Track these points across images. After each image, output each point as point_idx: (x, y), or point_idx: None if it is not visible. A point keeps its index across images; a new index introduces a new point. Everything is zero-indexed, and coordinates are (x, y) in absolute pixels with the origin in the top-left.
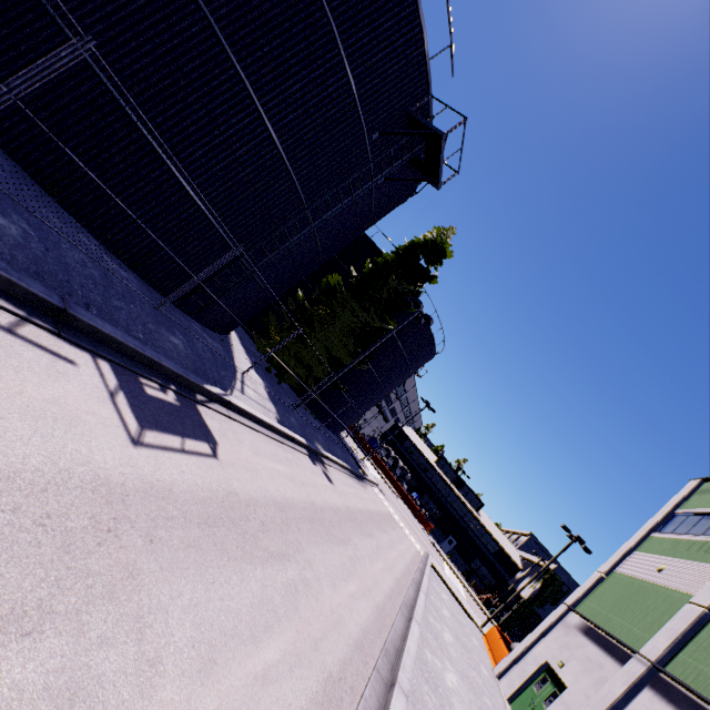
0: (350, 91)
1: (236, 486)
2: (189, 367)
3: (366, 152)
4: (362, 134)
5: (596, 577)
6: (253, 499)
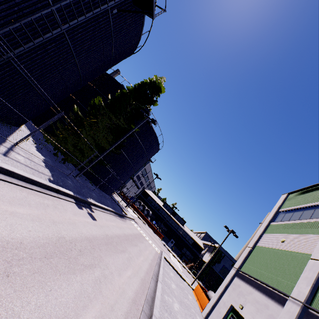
0: None
1: None
2: None
3: None
4: None
5: (248, 250)
6: None
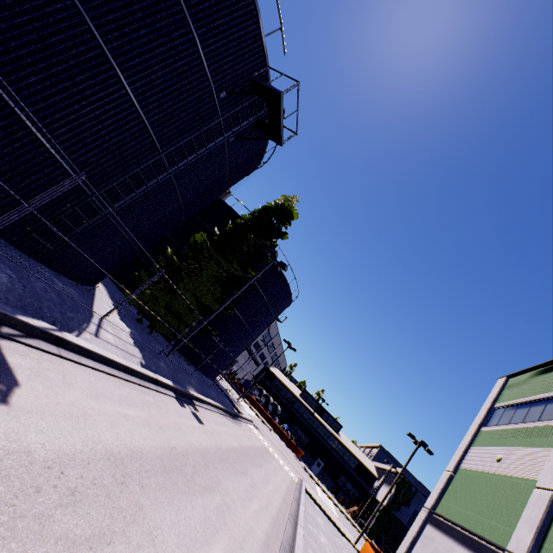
0: (195, 48)
1: (33, 441)
2: (10, 302)
3: (216, 109)
4: (210, 91)
5: (446, 476)
6: (64, 457)
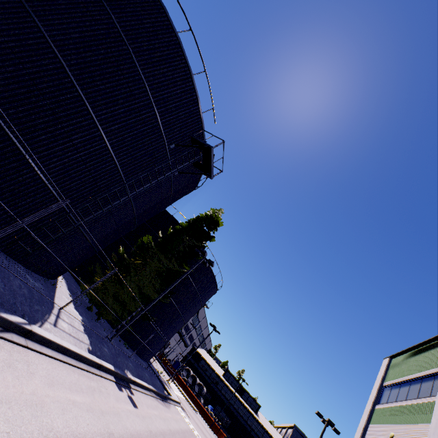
0: (156, 119)
1: (1, 430)
2: None
3: (167, 155)
4: (164, 144)
5: None
6: None
